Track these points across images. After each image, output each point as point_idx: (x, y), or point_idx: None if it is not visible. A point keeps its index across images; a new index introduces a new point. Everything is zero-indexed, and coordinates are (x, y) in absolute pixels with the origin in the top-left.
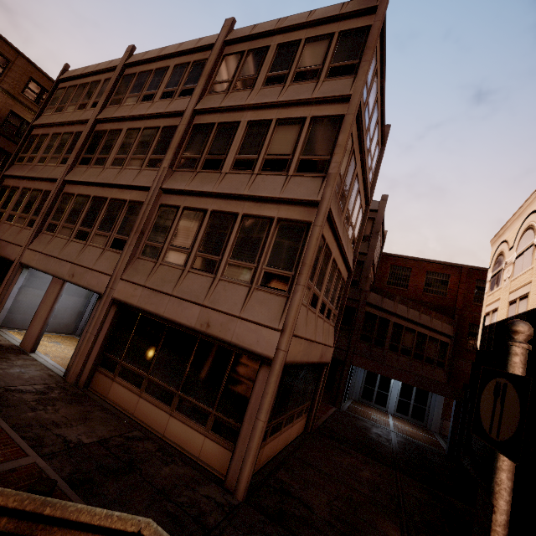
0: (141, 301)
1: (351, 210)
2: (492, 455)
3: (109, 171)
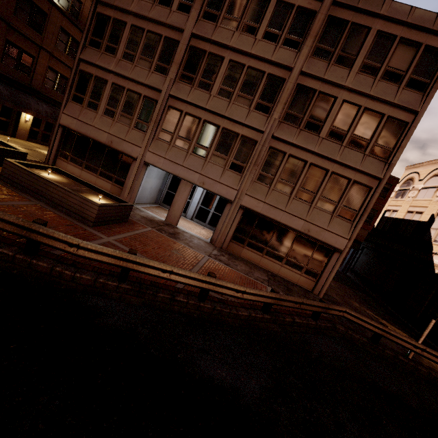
0: (264, 211)
1: None
2: None
3: (217, 100)
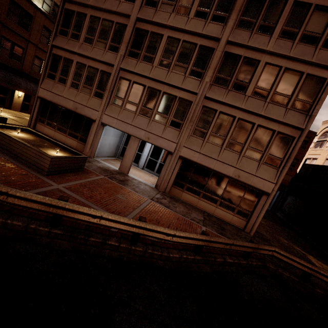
0: (199, 160)
1: None
2: None
3: (158, 70)
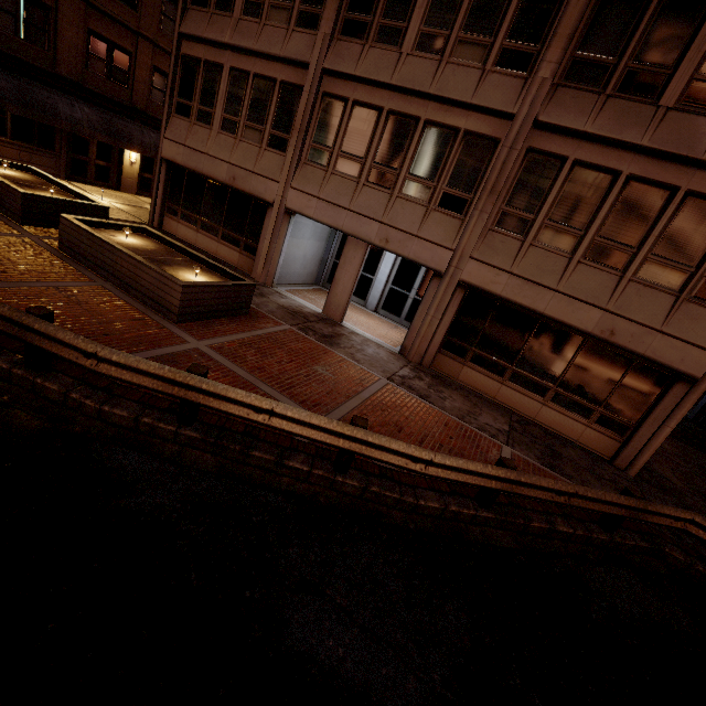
0: (508, 291)
1: None
2: None
3: (414, 62)
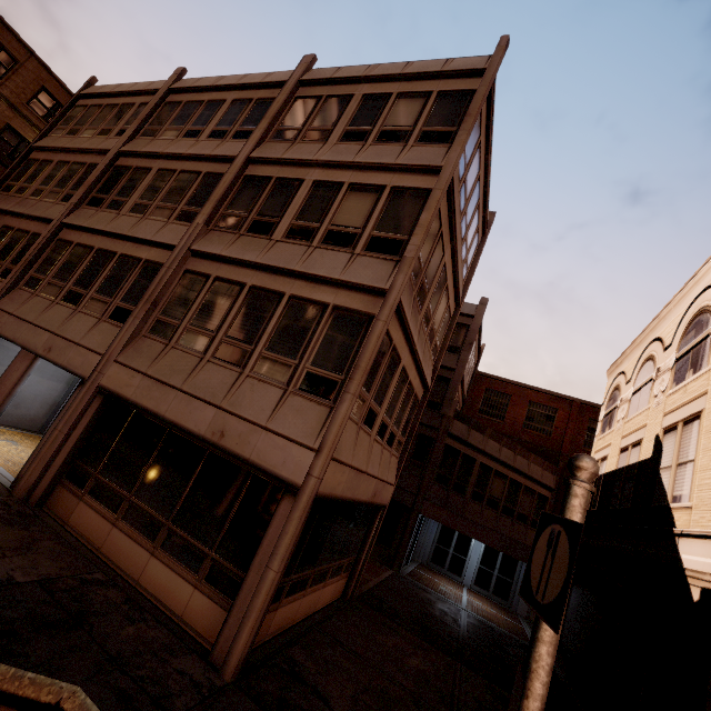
0: (138, 393)
1: (433, 309)
2: (535, 622)
3: (125, 218)
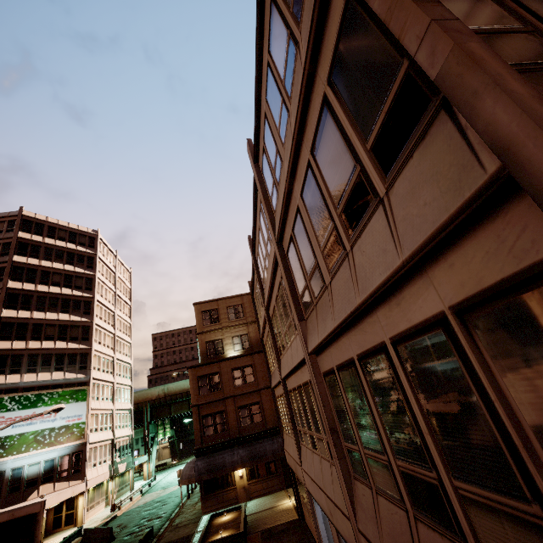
0: None
1: None
2: None
3: (288, 353)
